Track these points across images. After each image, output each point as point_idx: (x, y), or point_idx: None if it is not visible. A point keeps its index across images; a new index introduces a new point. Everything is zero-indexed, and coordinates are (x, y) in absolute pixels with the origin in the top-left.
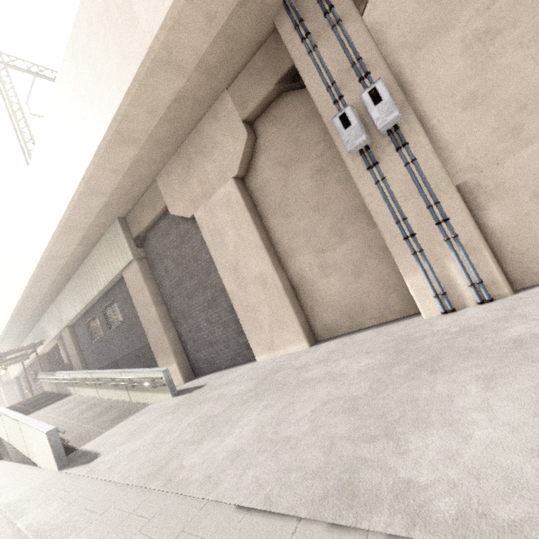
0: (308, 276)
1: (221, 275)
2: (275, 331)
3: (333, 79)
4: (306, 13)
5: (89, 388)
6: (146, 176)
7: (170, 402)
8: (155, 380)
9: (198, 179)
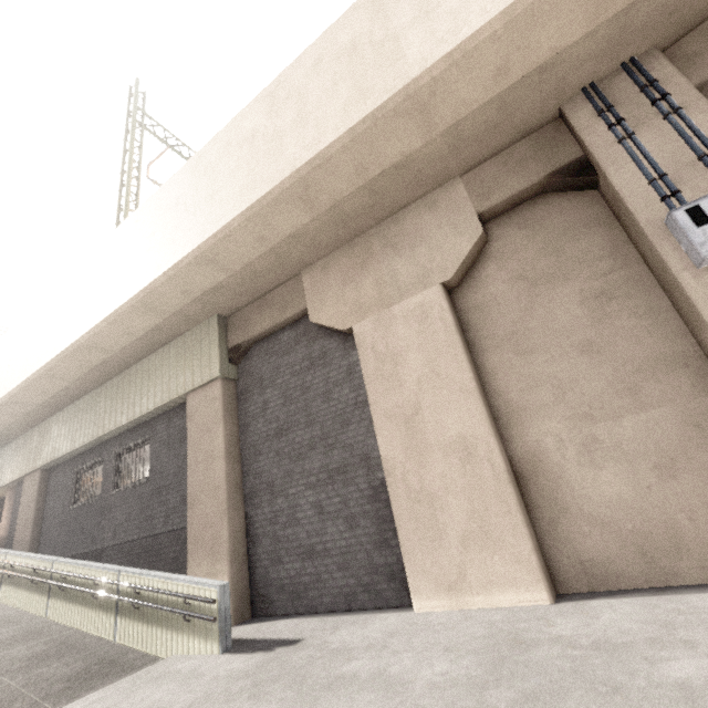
0: (553, 459)
1: (378, 428)
2: (474, 552)
3: (662, 171)
4: (620, 100)
5: (34, 593)
6: (294, 263)
7: (221, 663)
8: (193, 603)
9: (377, 279)
